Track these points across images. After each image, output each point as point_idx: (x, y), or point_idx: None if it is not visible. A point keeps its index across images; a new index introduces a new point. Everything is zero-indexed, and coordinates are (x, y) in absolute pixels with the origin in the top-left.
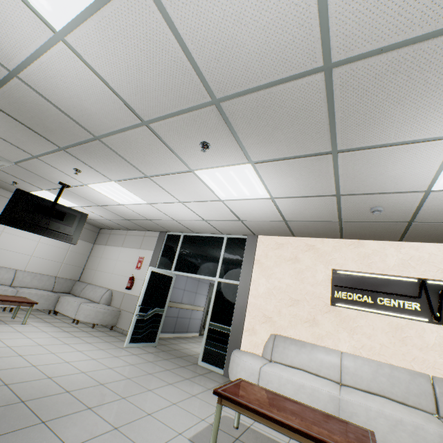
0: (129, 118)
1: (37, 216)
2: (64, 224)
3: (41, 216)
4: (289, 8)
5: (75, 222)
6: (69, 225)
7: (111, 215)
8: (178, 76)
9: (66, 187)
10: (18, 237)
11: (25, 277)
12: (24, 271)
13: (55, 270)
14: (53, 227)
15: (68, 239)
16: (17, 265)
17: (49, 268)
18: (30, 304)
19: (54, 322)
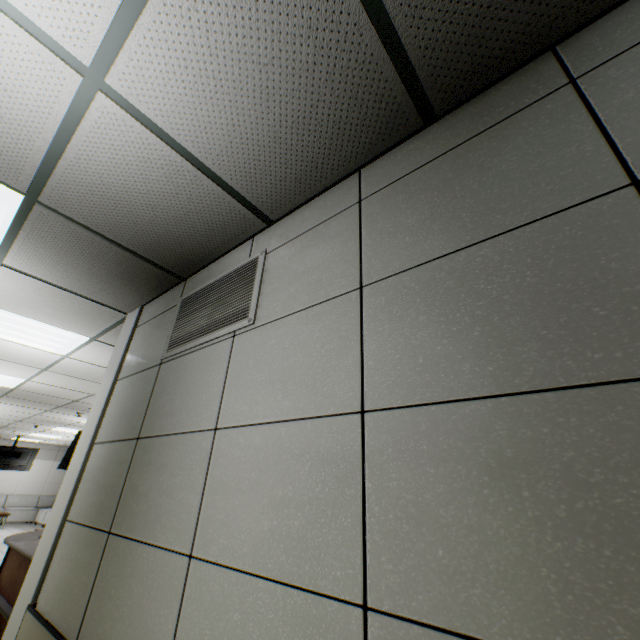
0: (6, 423)
1: (4, 458)
2: (21, 459)
3: (6, 458)
4: (5, 415)
5: (29, 456)
6: (25, 459)
7: (66, 442)
8: (3, 419)
9: (23, 435)
10: (9, 470)
11: (15, 498)
12: (14, 494)
13: (40, 490)
14: (14, 463)
15: (24, 468)
16: (10, 491)
17: (35, 489)
18: (6, 515)
19: (26, 527)
